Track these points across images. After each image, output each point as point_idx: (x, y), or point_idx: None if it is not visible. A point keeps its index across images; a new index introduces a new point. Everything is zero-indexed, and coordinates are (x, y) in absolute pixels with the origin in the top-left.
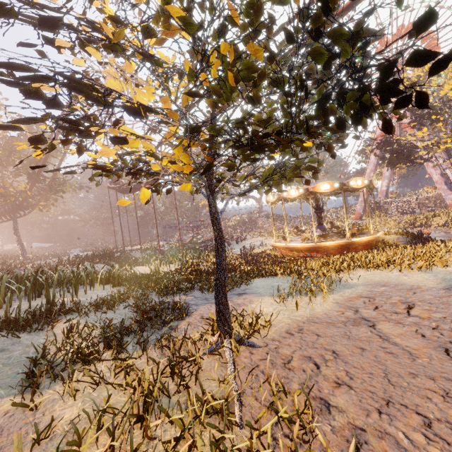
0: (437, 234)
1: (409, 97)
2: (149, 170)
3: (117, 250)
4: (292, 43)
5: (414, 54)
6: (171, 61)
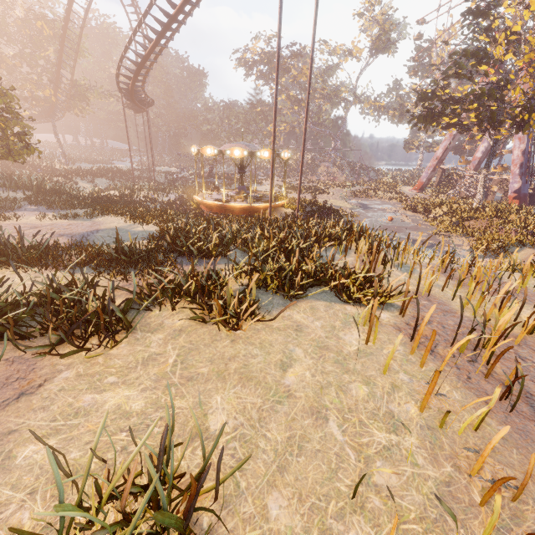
0: (390, 223)
1: None
2: None
3: (142, 168)
4: None
5: None
6: None
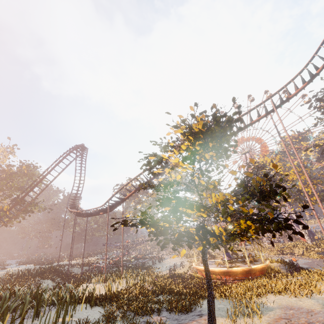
0: (301, 262)
1: (298, 233)
2: (174, 235)
3: (58, 265)
4: (247, 199)
5: (296, 220)
6: (179, 180)
